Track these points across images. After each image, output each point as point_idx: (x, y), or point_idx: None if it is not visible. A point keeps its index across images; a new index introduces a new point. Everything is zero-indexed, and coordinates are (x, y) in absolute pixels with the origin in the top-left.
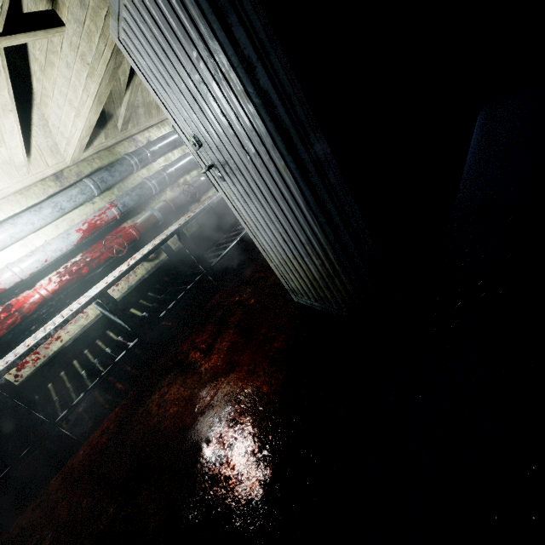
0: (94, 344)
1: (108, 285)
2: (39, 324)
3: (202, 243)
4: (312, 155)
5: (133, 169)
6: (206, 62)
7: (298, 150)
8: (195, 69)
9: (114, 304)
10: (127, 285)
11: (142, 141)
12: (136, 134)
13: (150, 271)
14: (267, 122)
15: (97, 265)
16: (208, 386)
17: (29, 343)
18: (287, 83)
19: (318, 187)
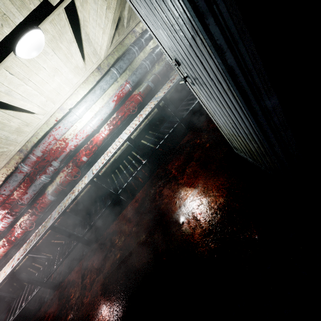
0: (127, 158)
1: (131, 134)
2: (104, 149)
3: (177, 98)
4: (262, 105)
5: (135, 55)
6: (186, 25)
7: (251, 102)
8: (177, 26)
9: (134, 143)
10: (138, 128)
11: (139, 31)
12: (135, 27)
13: (149, 119)
14: (230, 80)
15: (124, 119)
16: (182, 193)
17: (103, 162)
18: (249, 63)
19: (263, 124)
